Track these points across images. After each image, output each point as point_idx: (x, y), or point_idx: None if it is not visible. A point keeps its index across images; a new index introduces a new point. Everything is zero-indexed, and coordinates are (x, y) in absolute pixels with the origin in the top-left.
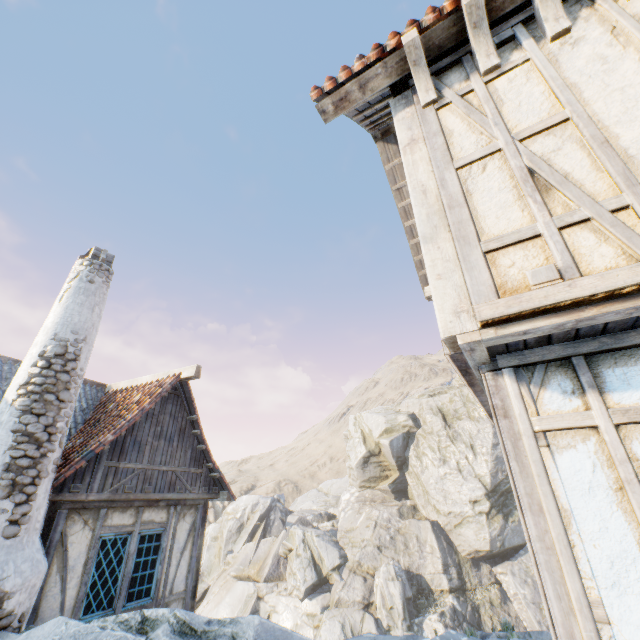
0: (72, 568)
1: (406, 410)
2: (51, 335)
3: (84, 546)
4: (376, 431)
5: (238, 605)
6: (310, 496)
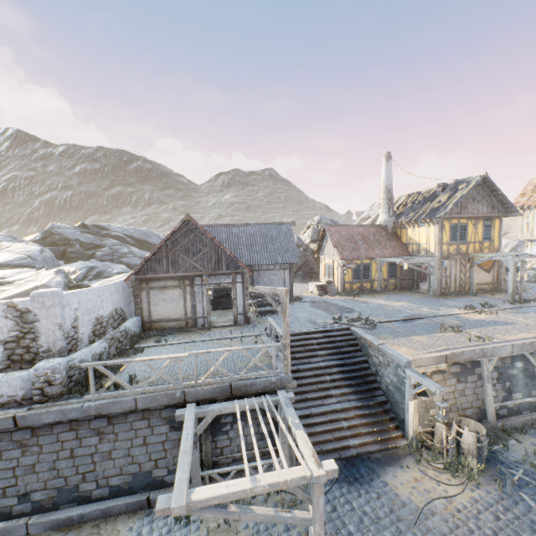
0: None
1: None
2: None
3: None
4: None
5: None
6: None
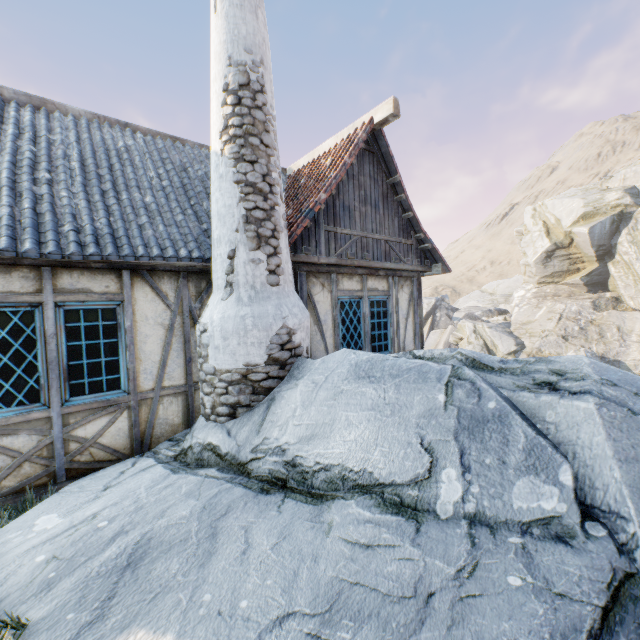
0: (324, 322)
1: (620, 185)
2: (225, 61)
3: (327, 306)
4: (567, 219)
5: None
6: (472, 297)
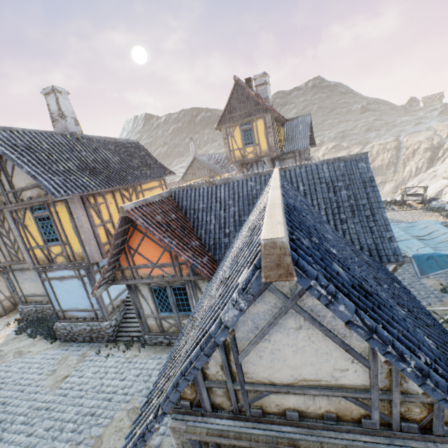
0: None
1: None
2: None
3: None
4: None
5: (436, 188)
6: None
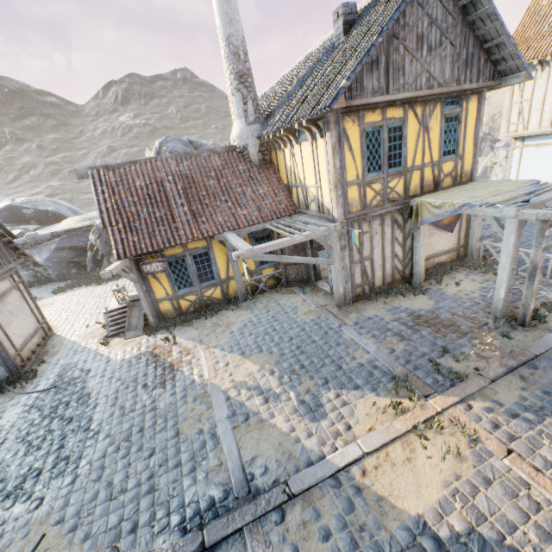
0: None
1: None
2: None
3: None
4: None
5: None
6: None
